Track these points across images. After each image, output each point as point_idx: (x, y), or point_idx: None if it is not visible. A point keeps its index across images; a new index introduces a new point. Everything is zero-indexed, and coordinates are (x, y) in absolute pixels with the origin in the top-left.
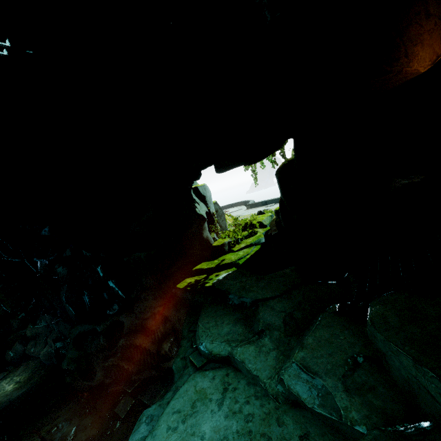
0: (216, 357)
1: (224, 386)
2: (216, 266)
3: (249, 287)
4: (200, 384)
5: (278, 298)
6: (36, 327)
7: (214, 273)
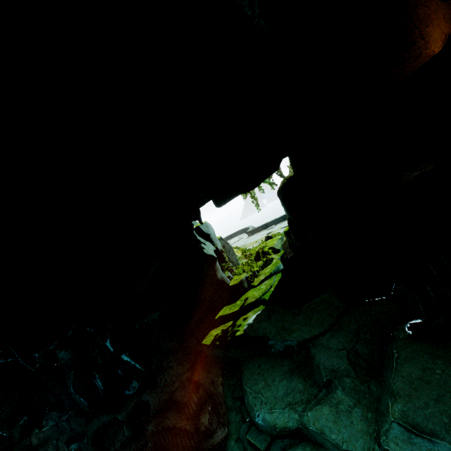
0: (283, 432)
1: None
2: (241, 308)
3: (289, 326)
4: None
5: (328, 332)
6: (43, 431)
7: (241, 317)
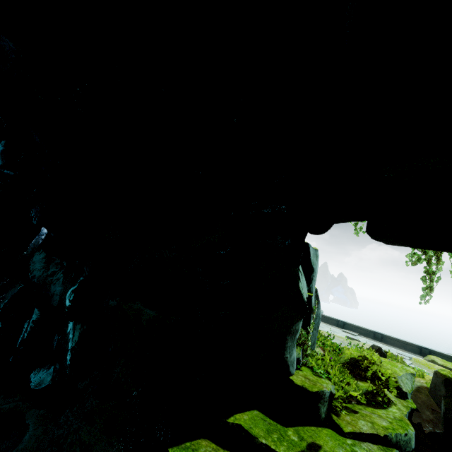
0: None
1: None
2: None
3: None
4: None
5: None
6: None
7: None
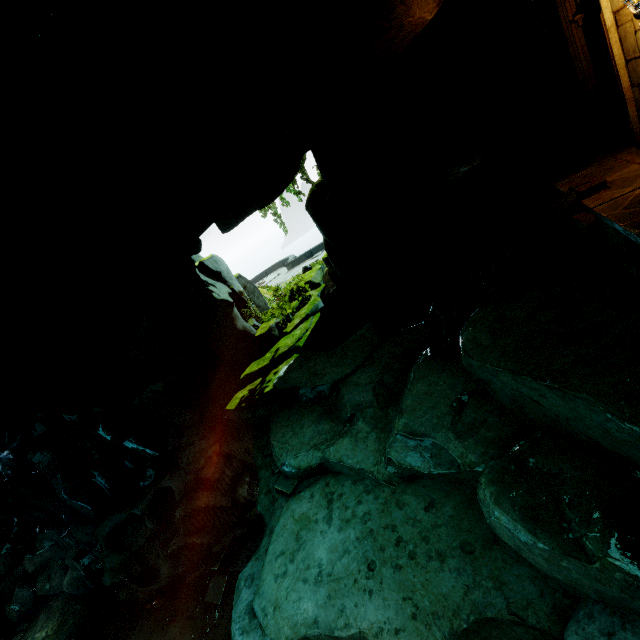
0: (308, 472)
1: (327, 498)
2: (271, 361)
3: (321, 371)
4: (298, 510)
5: (359, 369)
6: (39, 554)
7: (271, 372)
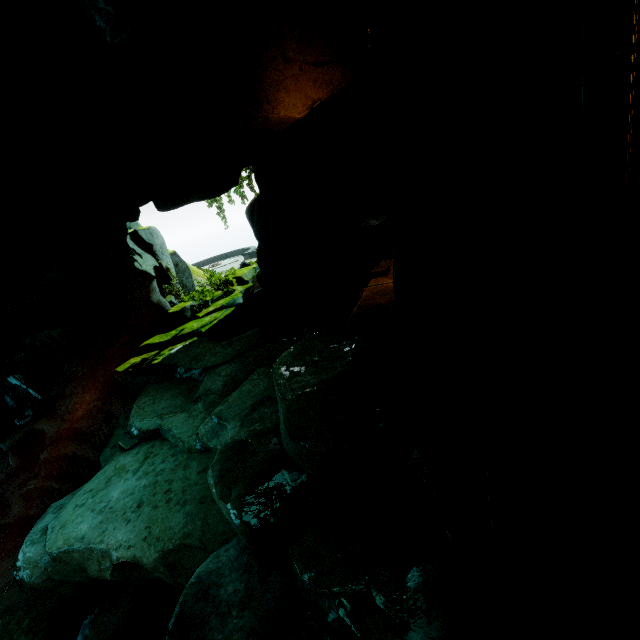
0: (146, 434)
1: (146, 456)
2: (172, 338)
3: (202, 357)
4: (121, 462)
5: (228, 363)
6: None
7: (169, 348)
